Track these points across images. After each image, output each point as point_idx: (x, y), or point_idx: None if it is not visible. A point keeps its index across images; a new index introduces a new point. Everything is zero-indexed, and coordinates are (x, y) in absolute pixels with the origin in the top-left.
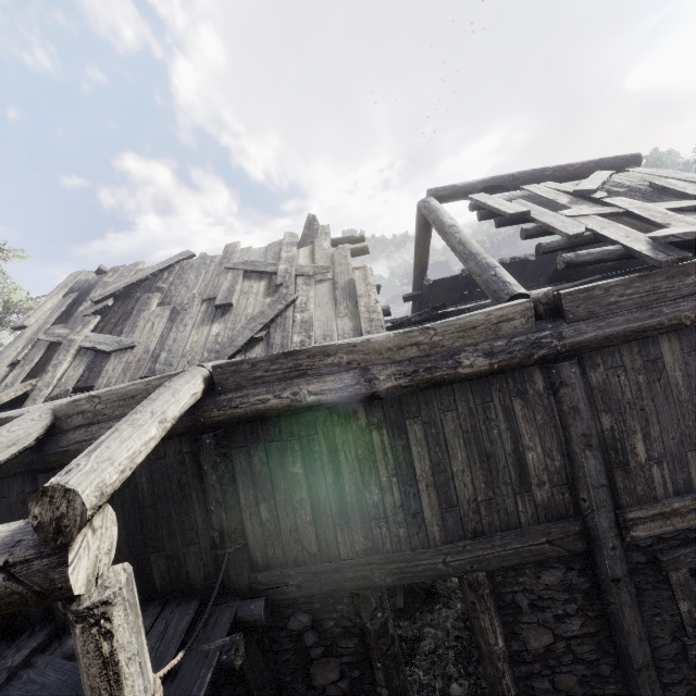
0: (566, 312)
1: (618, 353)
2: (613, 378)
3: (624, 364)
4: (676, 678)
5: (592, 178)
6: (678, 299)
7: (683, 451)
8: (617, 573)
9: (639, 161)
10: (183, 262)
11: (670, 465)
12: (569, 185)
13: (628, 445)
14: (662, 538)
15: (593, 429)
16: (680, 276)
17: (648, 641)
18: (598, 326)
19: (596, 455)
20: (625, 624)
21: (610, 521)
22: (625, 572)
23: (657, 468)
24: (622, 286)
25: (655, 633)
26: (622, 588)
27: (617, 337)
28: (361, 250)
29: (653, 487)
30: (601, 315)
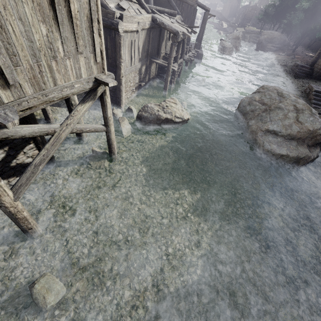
0: None
1: None
2: None
3: None
4: None
5: None
6: None
7: None
8: None
9: None
10: None
11: None
12: None
13: None
14: None
15: None
16: None
17: None
18: None
19: None
20: None
21: None
22: None
23: None
24: None
25: None
26: None
27: None
28: None
29: None
30: None
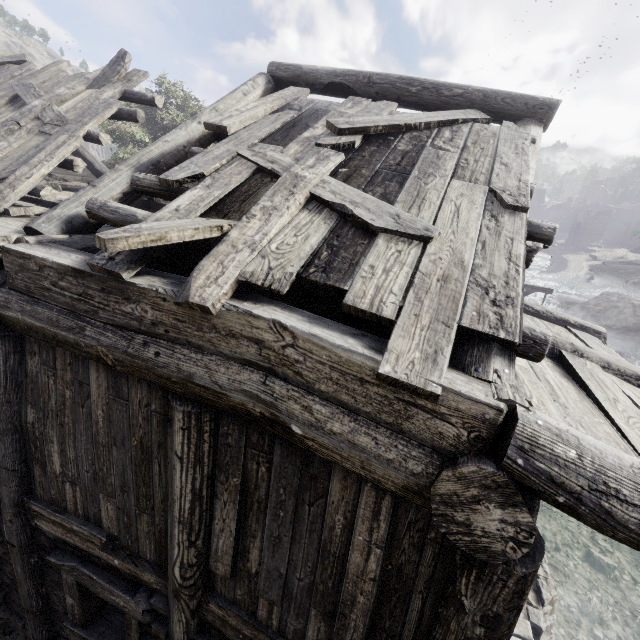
0: (6, 273)
1: (52, 353)
2: (44, 377)
3: (55, 368)
4: (65, 635)
5: (410, 115)
6: (110, 325)
7: (95, 489)
8: (12, 540)
9: (549, 116)
10: (6, 66)
11: (83, 492)
12: (383, 114)
13: (46, 449)
14: (67, 543)
15: (2, 413)
16: (117, 296)
17: (44, 599)
18: (22, 309)
19: (1, 438)
20: (18, 577)
21: (10, 500)
22: (19, 544)
23: (70, 486)
24: (56, 272)
25: (53, 598)
26: (16, 553)
27: (38, 333)
28: (129, 114)
29: (64, 499)
30: (37, 298)
